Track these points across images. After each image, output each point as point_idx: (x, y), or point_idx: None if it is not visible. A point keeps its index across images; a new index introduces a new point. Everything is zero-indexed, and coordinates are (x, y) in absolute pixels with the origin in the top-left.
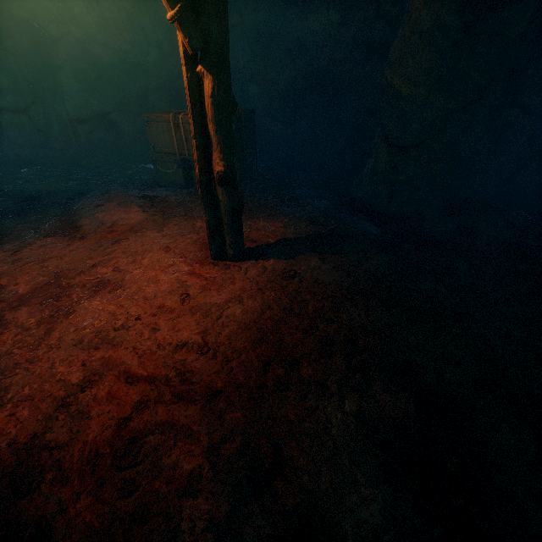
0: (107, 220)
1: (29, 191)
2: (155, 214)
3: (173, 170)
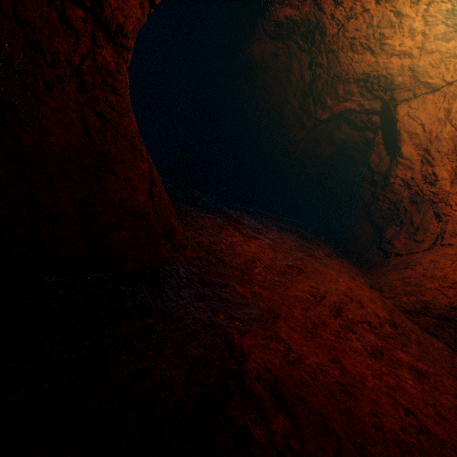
0: None
1: None
2: None
3: None
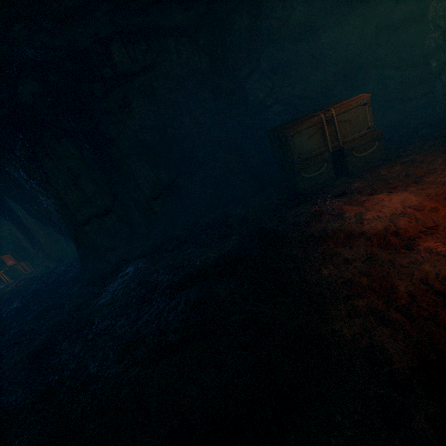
0: (394, 211)
1: (211, 263)
2: (400, 190)
3: (322, 169)
